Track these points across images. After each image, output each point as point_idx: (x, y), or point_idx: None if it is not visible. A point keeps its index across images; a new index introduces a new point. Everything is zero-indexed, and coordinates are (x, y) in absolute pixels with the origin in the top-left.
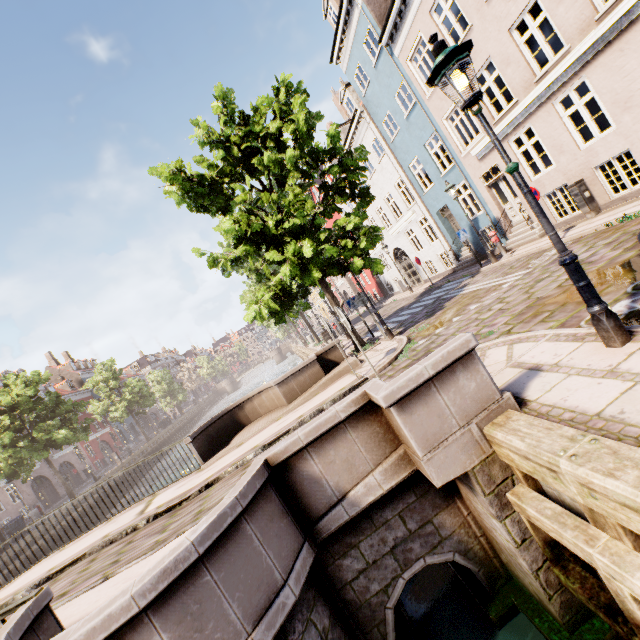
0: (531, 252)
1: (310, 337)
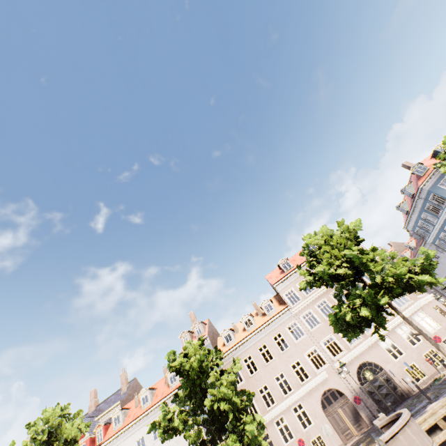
0: None
1: None
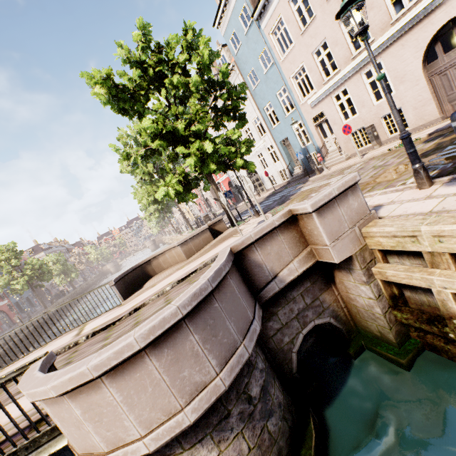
0: (342, 167)
1: (185, 227)
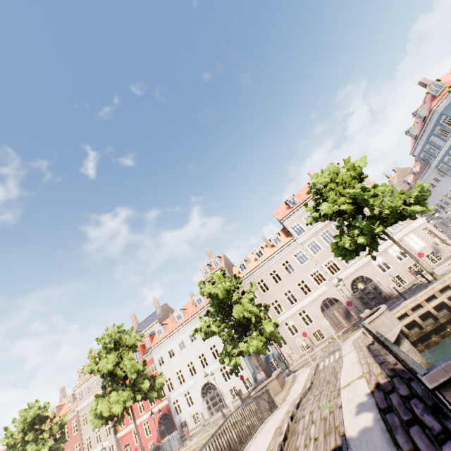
0: (306, 357)
1: None
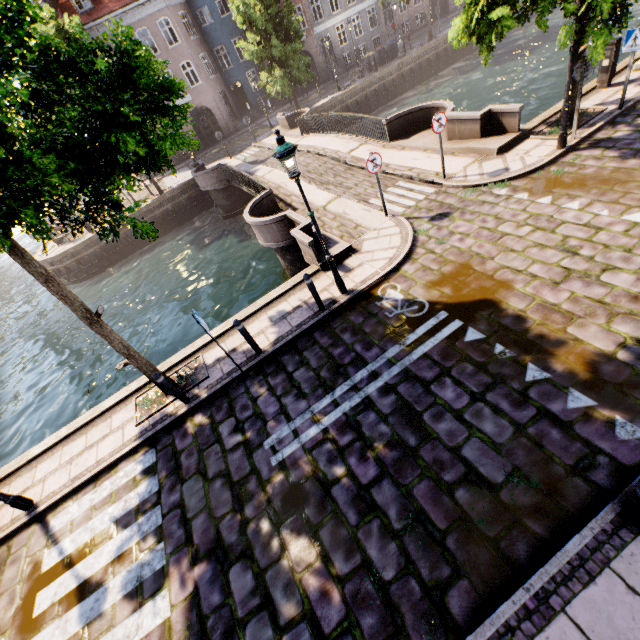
0: None
1: None
